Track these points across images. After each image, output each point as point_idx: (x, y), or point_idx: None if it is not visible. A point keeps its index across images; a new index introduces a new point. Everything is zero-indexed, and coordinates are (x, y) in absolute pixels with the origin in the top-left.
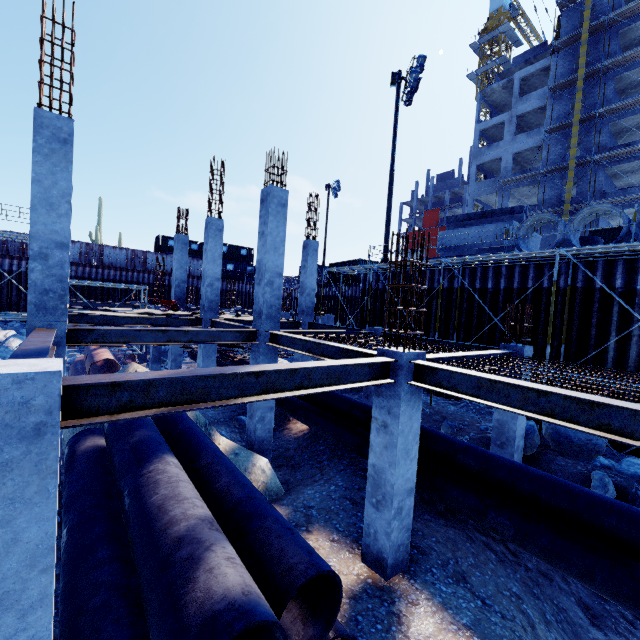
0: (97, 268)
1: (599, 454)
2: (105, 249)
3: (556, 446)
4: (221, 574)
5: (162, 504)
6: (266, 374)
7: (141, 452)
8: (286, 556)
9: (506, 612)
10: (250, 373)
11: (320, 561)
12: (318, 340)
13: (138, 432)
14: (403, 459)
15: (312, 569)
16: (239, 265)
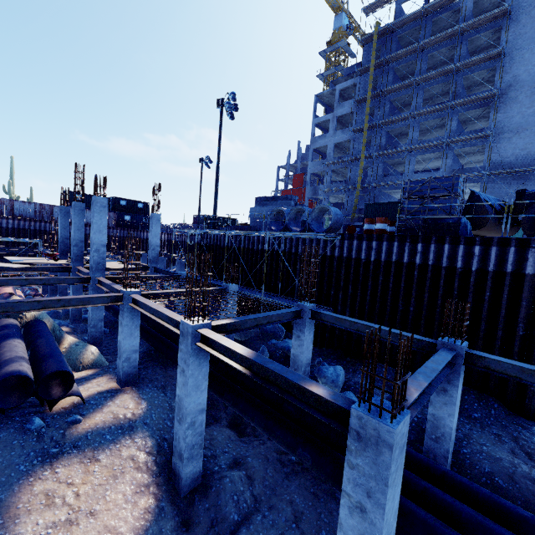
0: (8, 219)
1: (278, 339)
2: (15, 203)
3: (261, 336)
4: (15, 367)
5: (3, 353)
6: (44, 301)
7: (3, 338)
8: (51, 367)
9: (173, 397)
10: (35, 301)
11: (65, 368)
12: (113, 283)
13: (5, 330)
14: (129, 337)
15: (58, 369)
16: (135, 216)
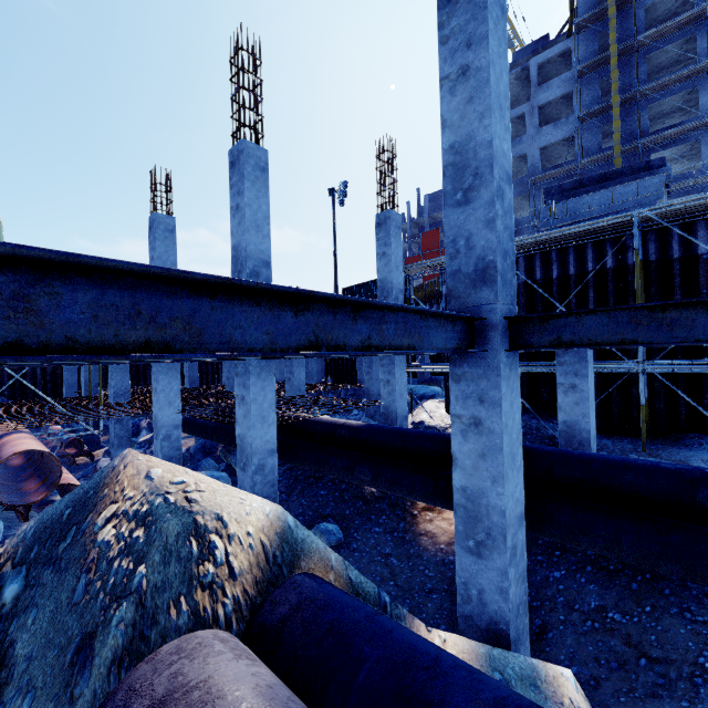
0: None
1: None
2: None
3: None
4: None
5: None
6: None
7: None
8: None
9: None
10: None
11: None
12: None
13: None
14: None
15: None
16: None
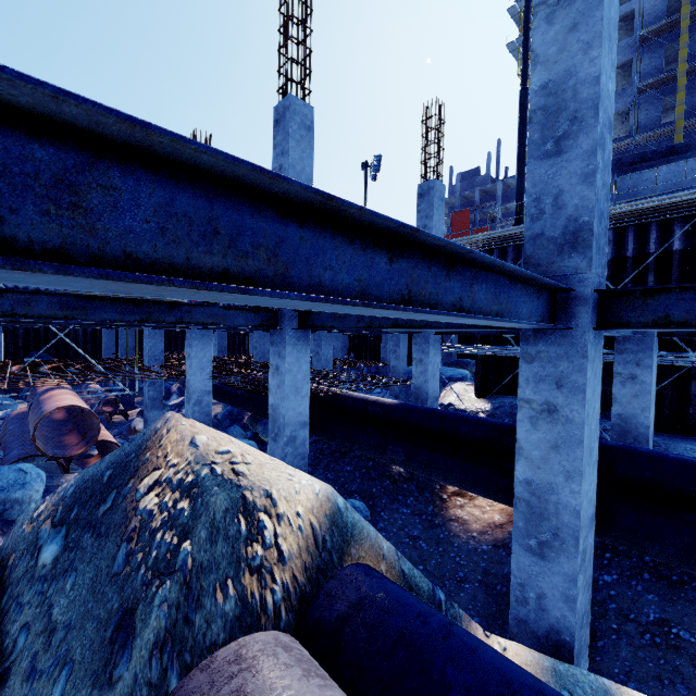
0: None
1: None
2: None
3: None
4: None
5: None
6: None
7: None
8: None
9: None
10: None
11: None
12: None
13: None
14: None
15: None
16: None
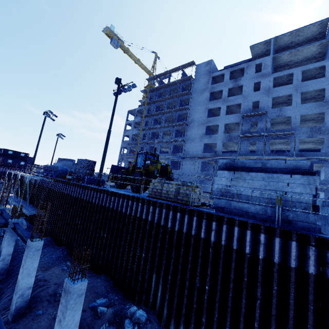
0: None
1: None
2: None
3: None
4: None
5: None
6: None
7: None
8: None
9: None
10: None
11: None
12: None
13: None
14: None
15: None
16: (16, 160)
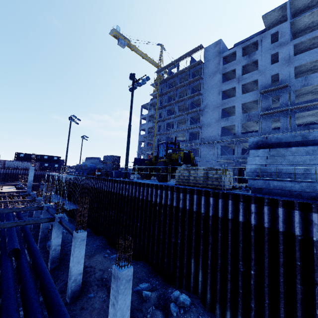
0: None
1: None
2: None
3: None
4: None
5: None
6: None
7: None
8: None
9: None
10: None
11: None
12: None
13: None
14: None
15: None
16: (51, 164)
